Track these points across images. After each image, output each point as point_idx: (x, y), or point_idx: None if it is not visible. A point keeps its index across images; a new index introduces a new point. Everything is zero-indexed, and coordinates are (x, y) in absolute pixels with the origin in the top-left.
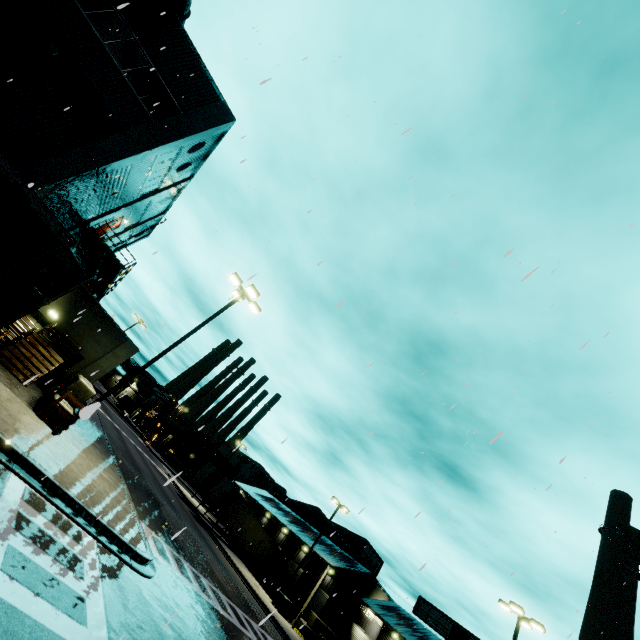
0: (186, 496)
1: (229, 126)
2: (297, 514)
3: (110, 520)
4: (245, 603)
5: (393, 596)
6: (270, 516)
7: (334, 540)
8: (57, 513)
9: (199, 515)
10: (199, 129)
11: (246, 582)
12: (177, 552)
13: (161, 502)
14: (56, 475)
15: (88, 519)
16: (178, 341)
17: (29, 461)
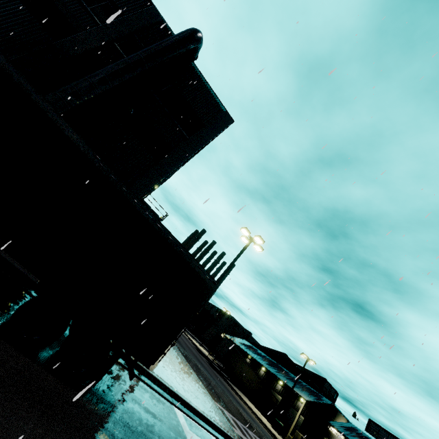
0: (199, 348)
1: (229, 125)
2: (270, 357)
3: (213, 417)
4: (266, 437)
5: (347, 416)
6: (251, 358)
7: (301, 378)
8: (199, 427)
9: (211, 362)
10: (214, 135)
11: (255, 414)
12: (229, 413)
13: (199, 365)
14: (185, 395)
15: (208, 424)
16: (218, 280)
17: (177, 394)
